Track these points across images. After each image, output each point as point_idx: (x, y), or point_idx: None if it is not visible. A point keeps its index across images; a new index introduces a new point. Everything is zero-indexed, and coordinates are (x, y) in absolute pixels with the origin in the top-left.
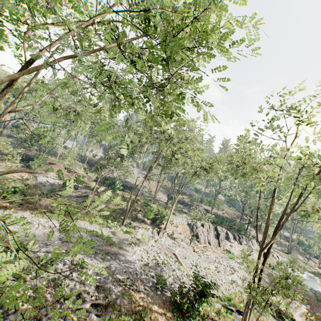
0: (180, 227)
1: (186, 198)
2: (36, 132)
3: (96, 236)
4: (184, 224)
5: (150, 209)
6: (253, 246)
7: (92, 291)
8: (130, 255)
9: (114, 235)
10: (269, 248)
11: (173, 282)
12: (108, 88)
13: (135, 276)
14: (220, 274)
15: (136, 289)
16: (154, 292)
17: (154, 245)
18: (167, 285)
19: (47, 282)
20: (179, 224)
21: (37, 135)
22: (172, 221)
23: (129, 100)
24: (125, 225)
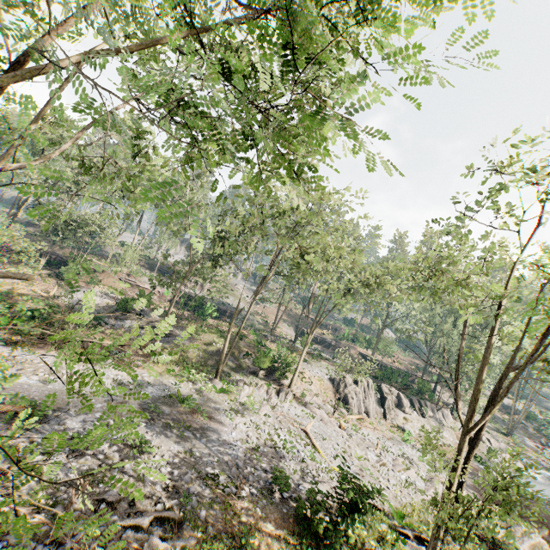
0: (316, 385)
1: (328, 334)
2: (71, 216)
3: (168, 397)
4: (323, 379)
5: (264, 352)
6: (444, 420)
7: (157, 494)
8: (226, 431)
9: (201, 396)
10: (479, 429)
11: (302, 482)
12: (182, 125)
13: (235, 469)
14: (387, 469)
15: (235, 493)
16: (268, 499)
17: (269, 414)
18: (291, 487)
19: (78, 475)
20: (314, 379)
21: (74, 222)
22: (302, 373)
23: (216, 141)
24: (221, 378)
